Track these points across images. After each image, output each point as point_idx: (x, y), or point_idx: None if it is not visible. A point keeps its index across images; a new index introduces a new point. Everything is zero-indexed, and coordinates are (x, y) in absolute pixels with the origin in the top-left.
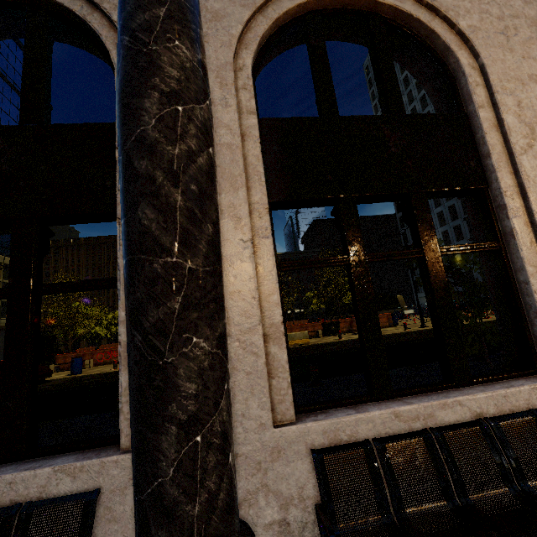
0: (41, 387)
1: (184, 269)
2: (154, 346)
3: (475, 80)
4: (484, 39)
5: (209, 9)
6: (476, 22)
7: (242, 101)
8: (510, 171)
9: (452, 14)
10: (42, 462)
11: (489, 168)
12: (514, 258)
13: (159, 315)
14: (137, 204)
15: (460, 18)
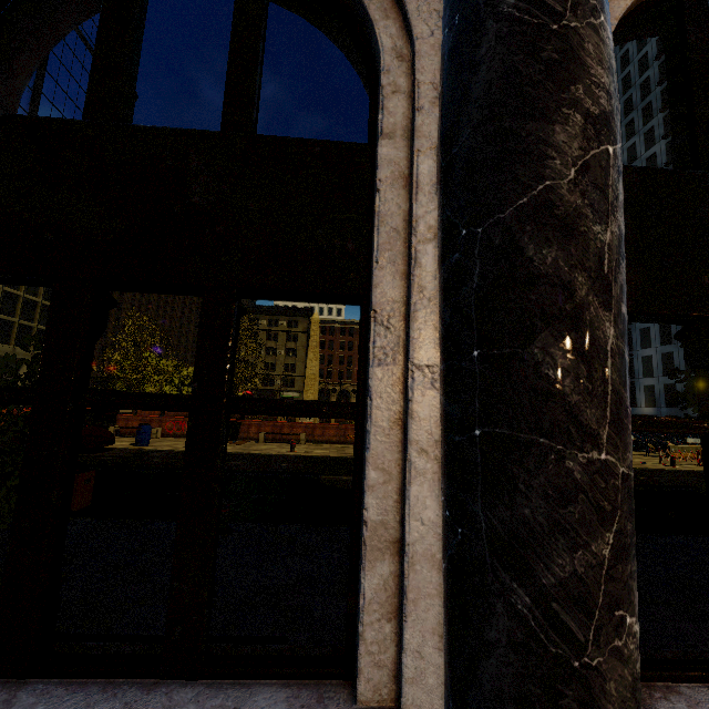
0: (102, 457)
1: (617, 477)
2: (563, 626)
3: None
4: None
5: None
6: None
7: None
8: None
9: None
10: (234, 697)
11: None
12: None
13: (574, 565)
14: (529, 332)
15: None
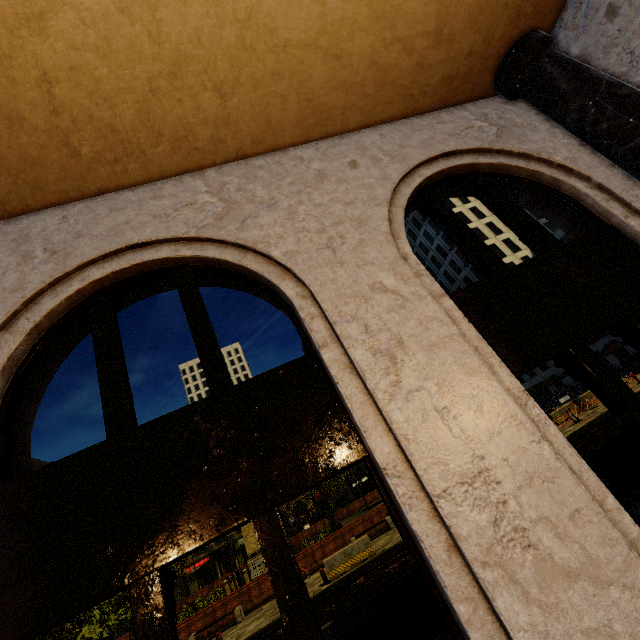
0: None
1: None
2: None
3: (308, 312)
4: (306, 261)
5: None
6: (292, 245)
7: None
8: (384, 429)
9: (262, 247)
10: None
11: (358, 429)
12: (437, 582)
13: None
14: None
15: (272, 248)
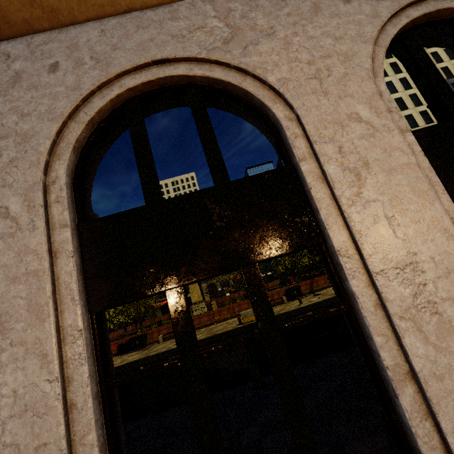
0: None
1: None
2: None
3: (293, 132)
4: (296, 88)
5: (18, 132)
6: (285, 73)
7: (55, 215)
8: (342, 225)
9: (260, 72)
10: None
11: (321, 223)
12: (362, 323)
13: None
14: None
15: (268, 74)
